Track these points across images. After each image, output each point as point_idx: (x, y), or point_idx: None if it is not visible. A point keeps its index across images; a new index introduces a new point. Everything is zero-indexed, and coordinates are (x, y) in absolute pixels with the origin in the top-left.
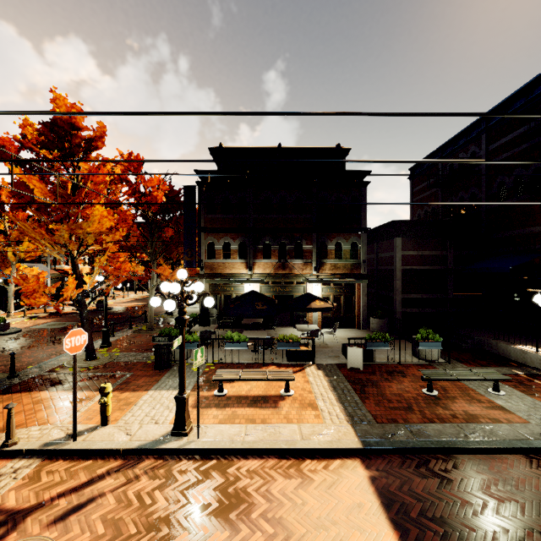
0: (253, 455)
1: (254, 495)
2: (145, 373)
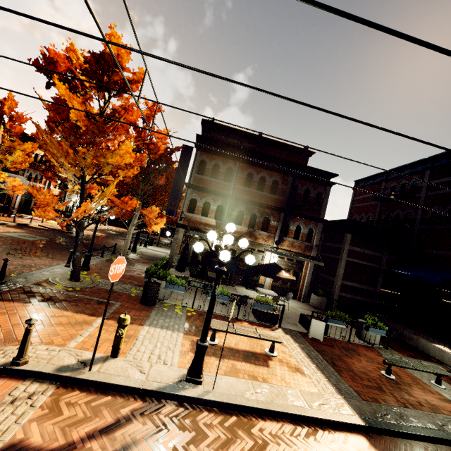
0: (267, 416)
1: None
2: (132, 305)
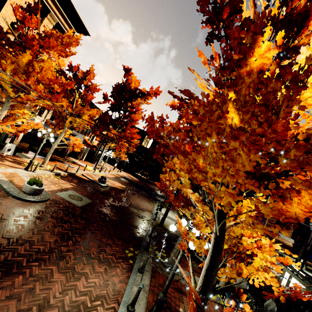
0: None
1: None
2: None
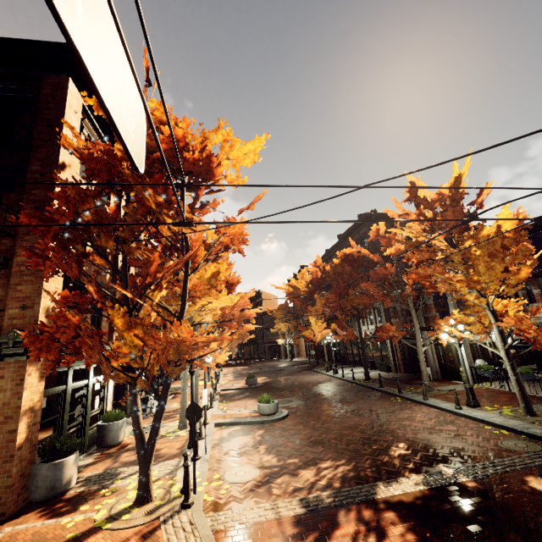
0: None
1: None
2: None
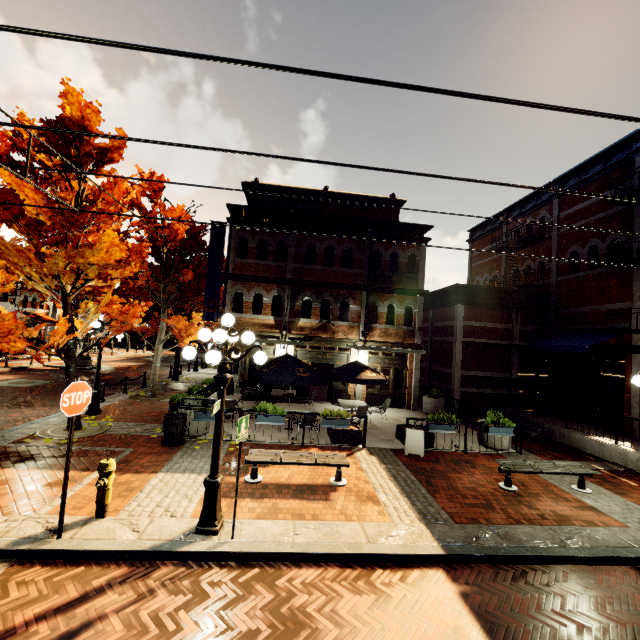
0: (306, 562)
1: (317, 618)
2: (150, 450)
